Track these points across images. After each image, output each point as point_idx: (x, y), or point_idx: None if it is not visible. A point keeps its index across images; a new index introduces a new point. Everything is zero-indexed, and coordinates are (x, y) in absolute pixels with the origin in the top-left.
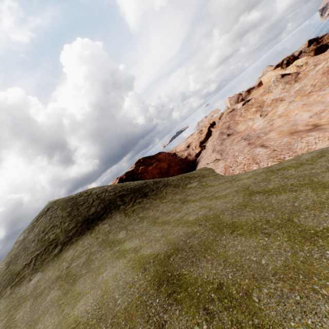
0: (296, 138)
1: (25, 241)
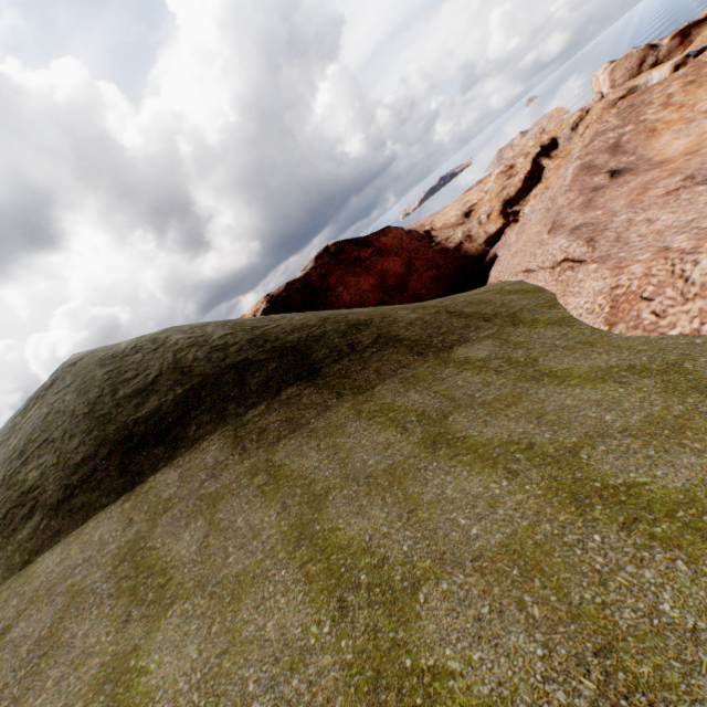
0: None
1: None
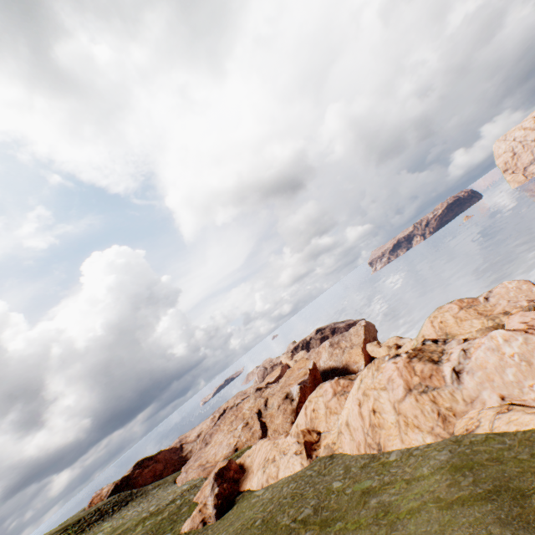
0: (191, 471)
1: None
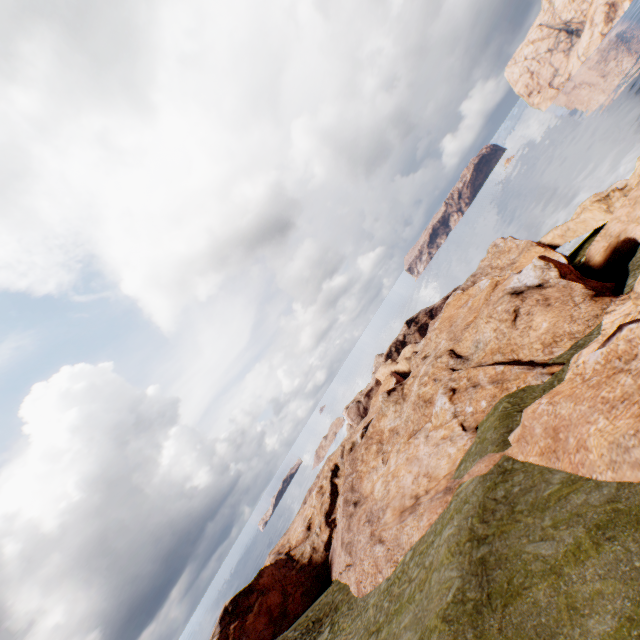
0: (399, 528)
1: None
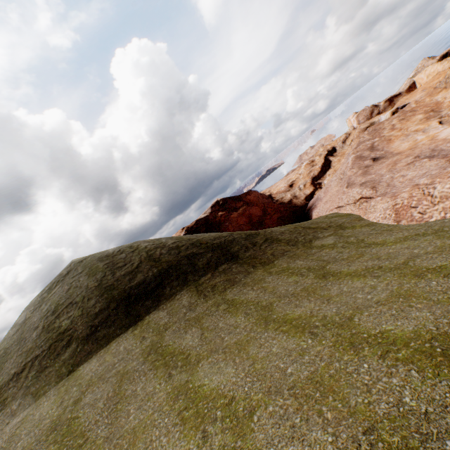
0: None
1: (25, 326)
